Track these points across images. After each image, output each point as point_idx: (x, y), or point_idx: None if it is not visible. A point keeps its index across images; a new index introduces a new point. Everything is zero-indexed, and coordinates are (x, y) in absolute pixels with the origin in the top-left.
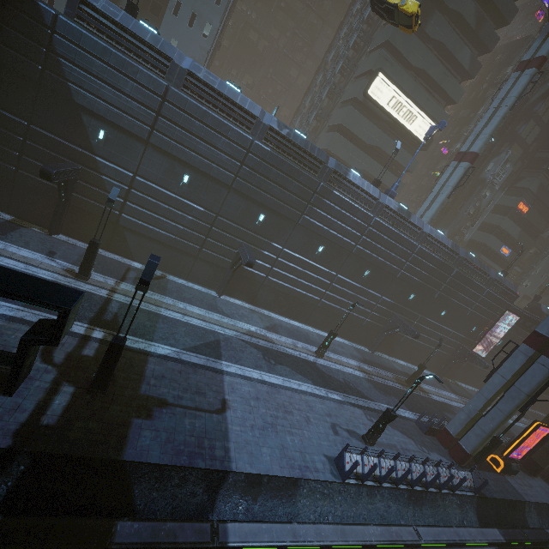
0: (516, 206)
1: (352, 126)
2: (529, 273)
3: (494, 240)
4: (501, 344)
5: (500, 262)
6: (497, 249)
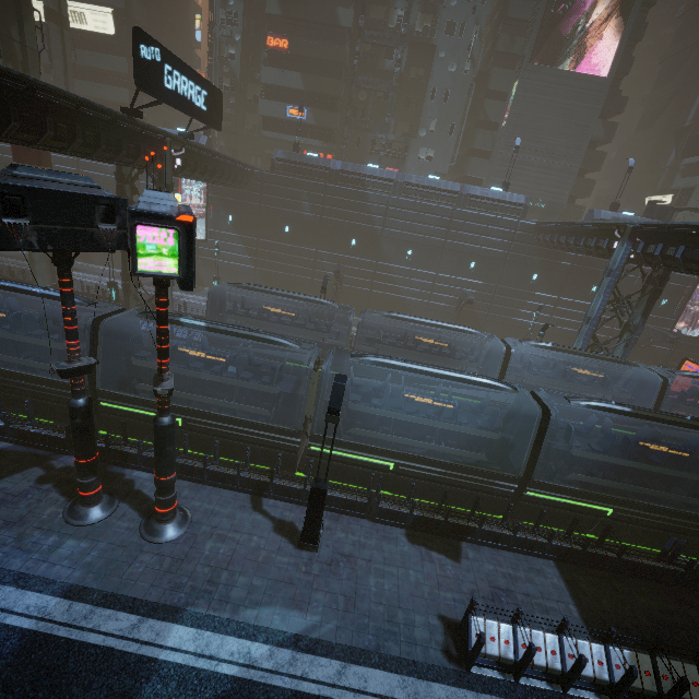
0: (265, 45)
1: (42, 58)
2: (417, 136)
3: (269, 105)
4: (235, 221)
5: (308, 133)
6: (283, 115)
